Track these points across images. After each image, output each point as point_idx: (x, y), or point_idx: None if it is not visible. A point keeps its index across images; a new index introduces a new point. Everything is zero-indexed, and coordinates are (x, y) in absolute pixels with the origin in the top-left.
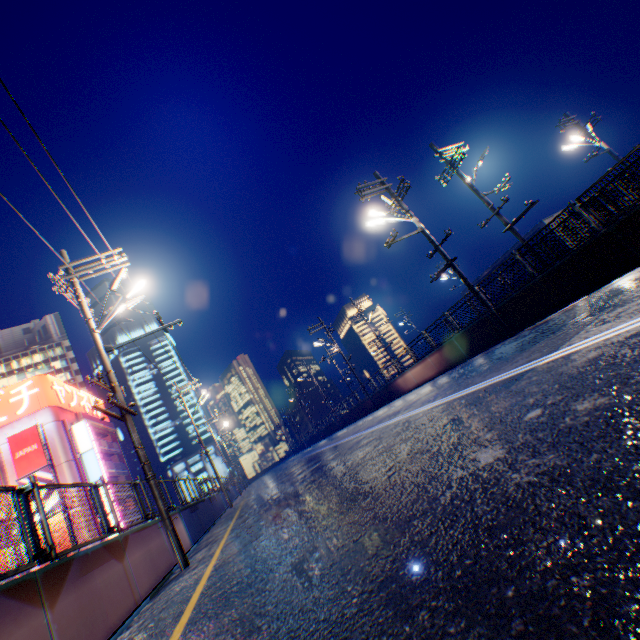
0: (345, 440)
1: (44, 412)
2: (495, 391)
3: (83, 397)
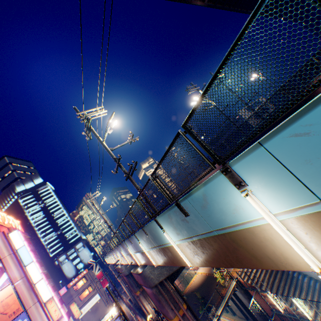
0: None
1: None
2: None
3: (9, 219)
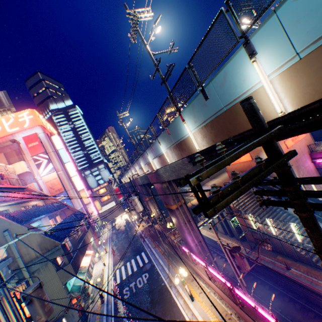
0: None
1: (37, 128)
2: None
3: (50, 127)
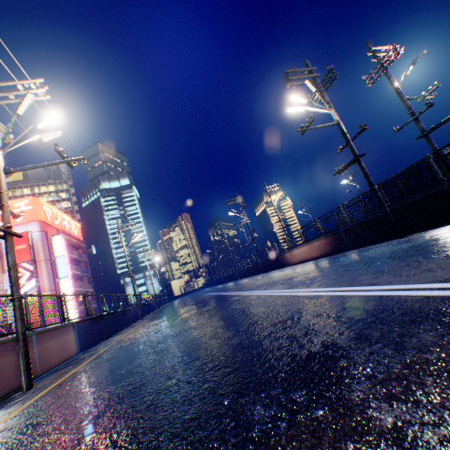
0: (229, 294)
1: (34, 224)
2: (415, 322)
3: (65, 219)
